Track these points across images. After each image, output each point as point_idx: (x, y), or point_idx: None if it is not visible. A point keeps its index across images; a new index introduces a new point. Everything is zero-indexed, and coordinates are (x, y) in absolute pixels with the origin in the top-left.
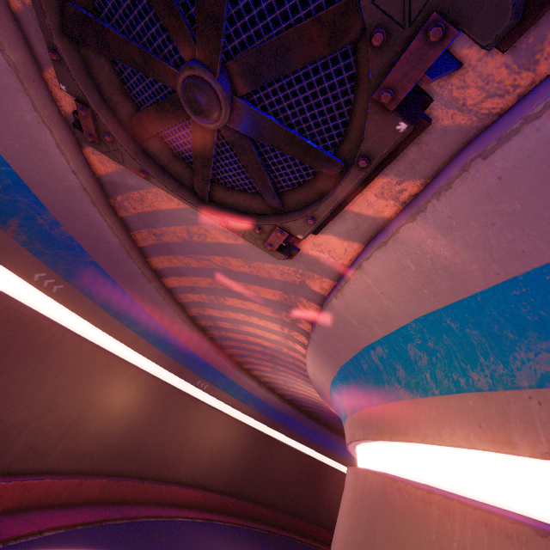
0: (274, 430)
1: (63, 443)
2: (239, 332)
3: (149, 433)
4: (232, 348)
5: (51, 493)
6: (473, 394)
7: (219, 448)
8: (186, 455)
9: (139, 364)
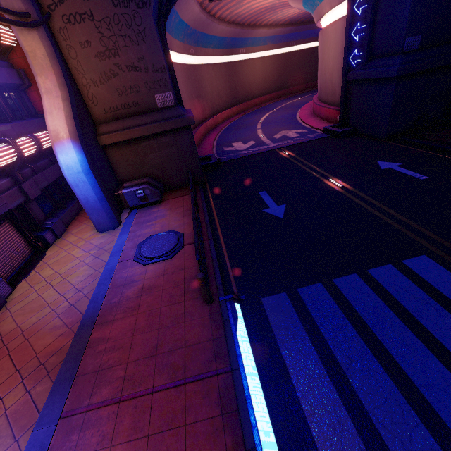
0: (287, 48)
1: (220, 101)
2: (251, 10)
3: (237, 86)
4: (248, 20)
5: (228, 114)
6: None
7: (264, 75)
8: (253, 86)
9: (217, 62)
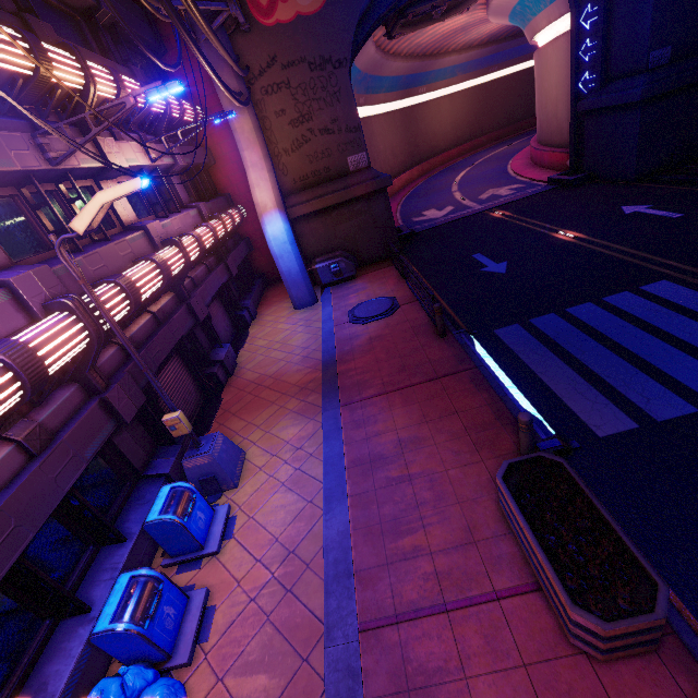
0: (485, 77)
1: (395, 162)
2: (435, 36)
3: (416, 139)
4: (431, 49)
5: (407, 179)
6: (543, 12)
7: (454, 119)
8: (439, 137)
9: (390, 110)
